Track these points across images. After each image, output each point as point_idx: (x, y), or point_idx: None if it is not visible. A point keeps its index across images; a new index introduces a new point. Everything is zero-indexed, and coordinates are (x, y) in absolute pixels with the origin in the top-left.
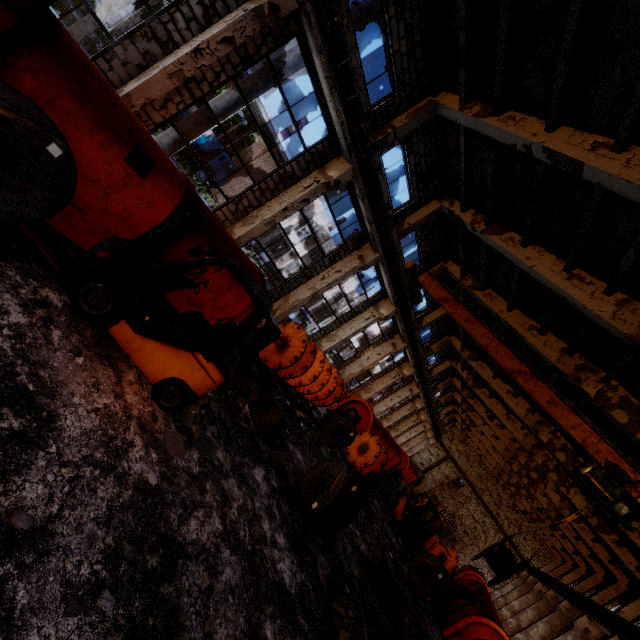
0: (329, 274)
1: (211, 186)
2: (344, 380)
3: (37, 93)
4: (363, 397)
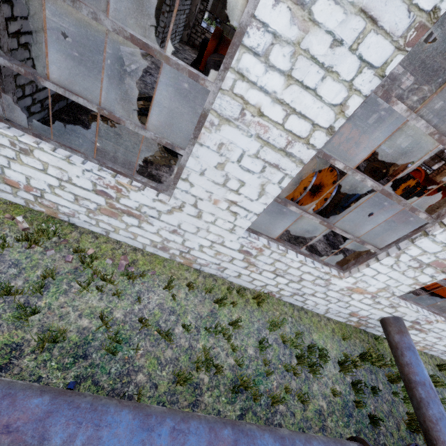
0: None
1: None
2: (405, 162)
3: (223, 54)
4: (438, 180)
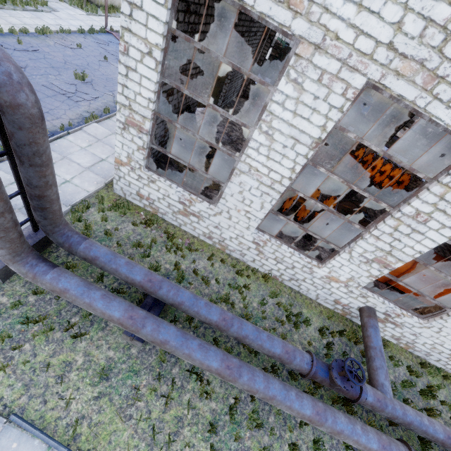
0: (392, 123)
1: (359, 117)
2: None
3: None
4: None
